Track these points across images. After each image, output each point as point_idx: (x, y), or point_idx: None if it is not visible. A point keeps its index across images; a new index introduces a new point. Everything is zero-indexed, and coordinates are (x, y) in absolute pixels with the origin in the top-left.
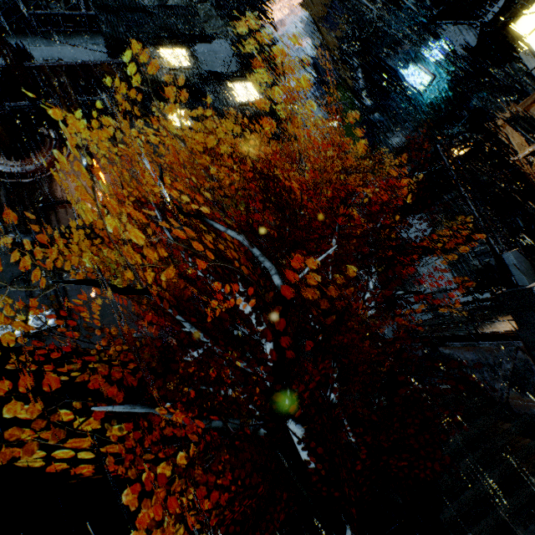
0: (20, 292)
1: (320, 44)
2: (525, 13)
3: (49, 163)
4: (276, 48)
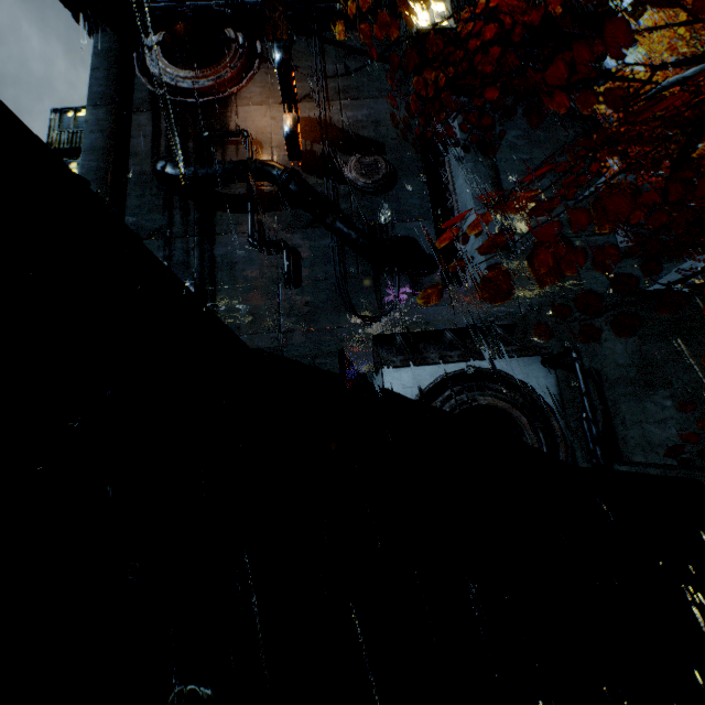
0: (157, 251)
1: None
2: None
3: (228, 79)
4: None
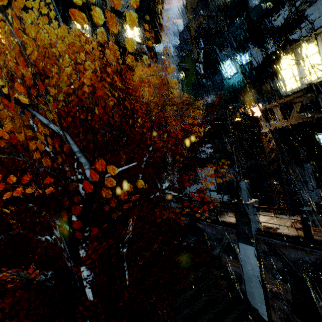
0: None
1: (186, 25)
2: (286, 57)
3: None
4: (161, 15)
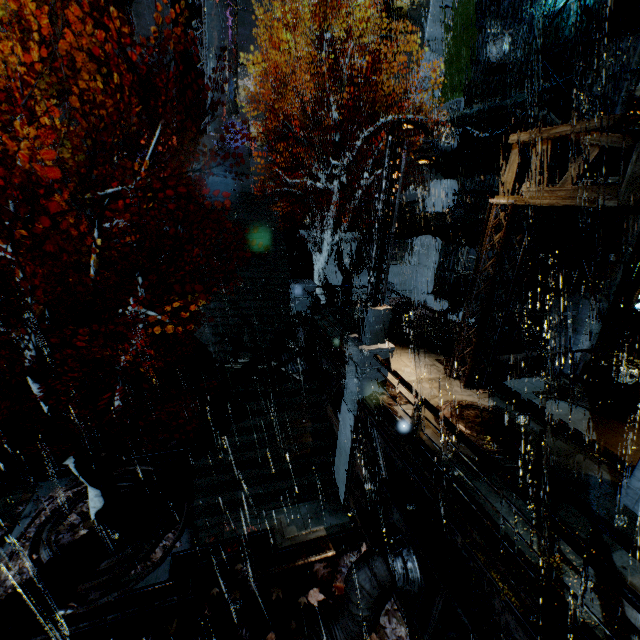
0: None
1: None
2: None
3: None
4: None
